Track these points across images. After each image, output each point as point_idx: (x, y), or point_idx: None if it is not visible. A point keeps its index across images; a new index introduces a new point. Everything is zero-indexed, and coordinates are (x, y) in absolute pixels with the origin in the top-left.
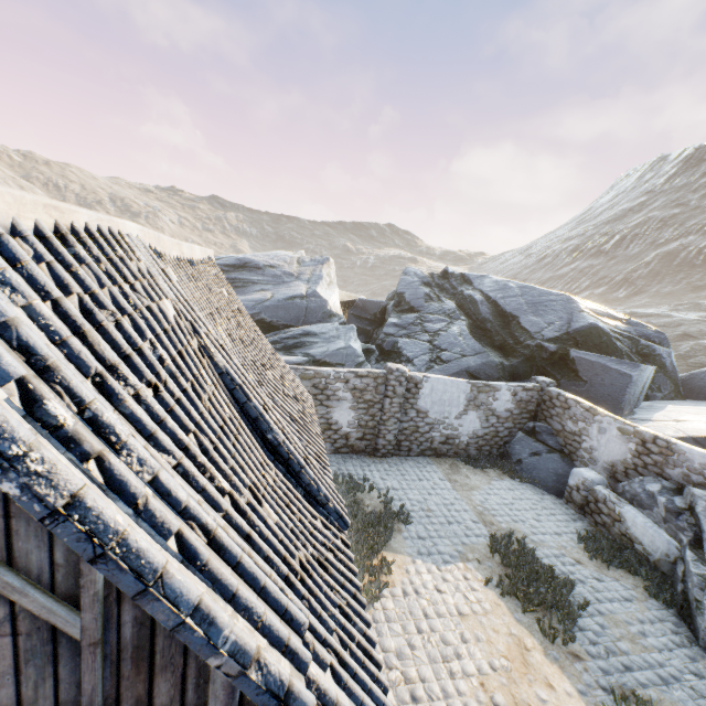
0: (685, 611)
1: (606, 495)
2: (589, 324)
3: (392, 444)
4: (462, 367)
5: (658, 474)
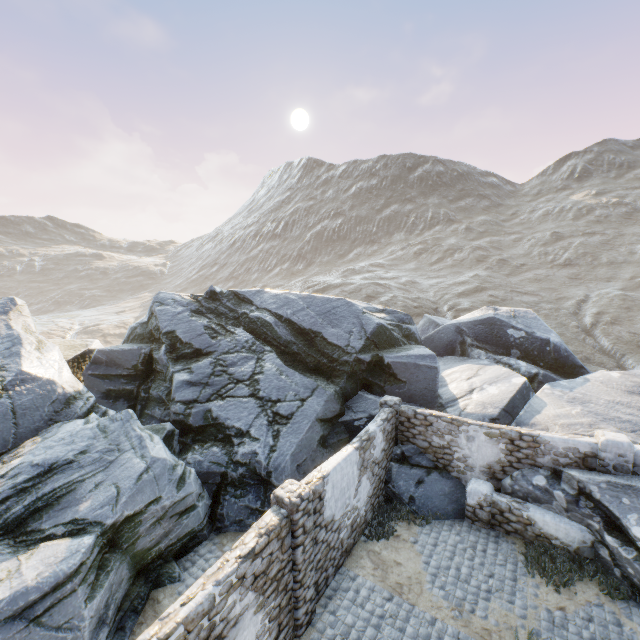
0: (639, 597)
1: (509, 504)
2: (377, 324)
3: (313, 598)
4: (313, 418)
5: (532, 465)
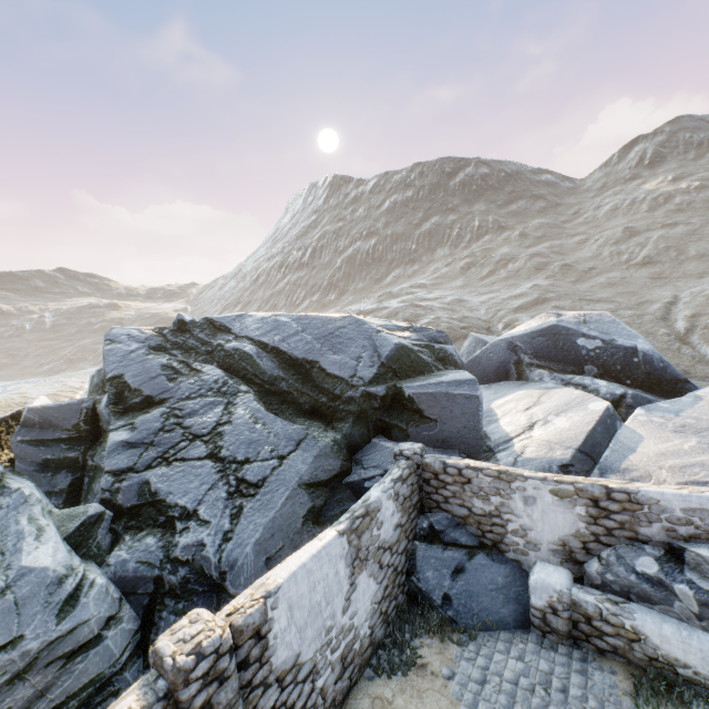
0: None
1: (599, 606)
2: (396, 345)
3: None
4: (293, 483)
5: (631, 539)
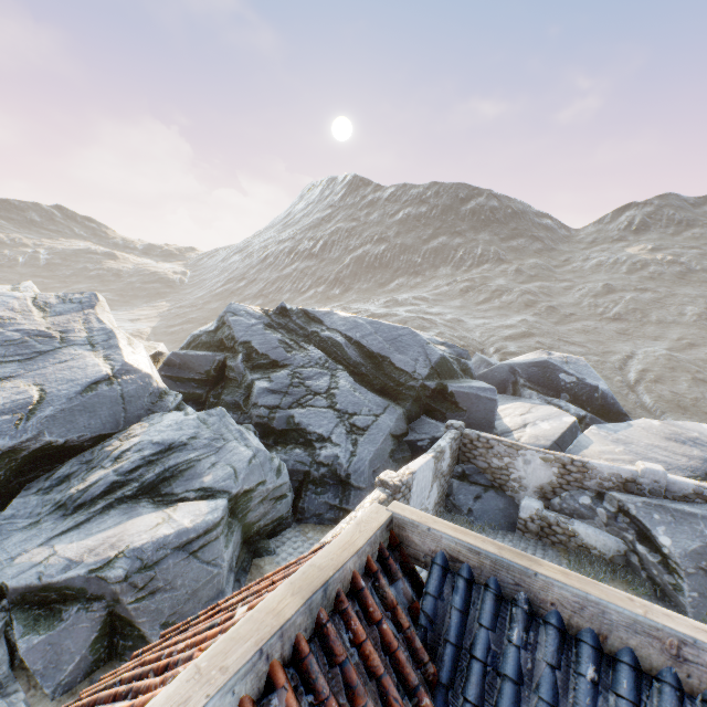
0: (660, 592)
1: (557, 518)
2: (441, 356)
3: None
4: (387, 432)
5: (579, 487)
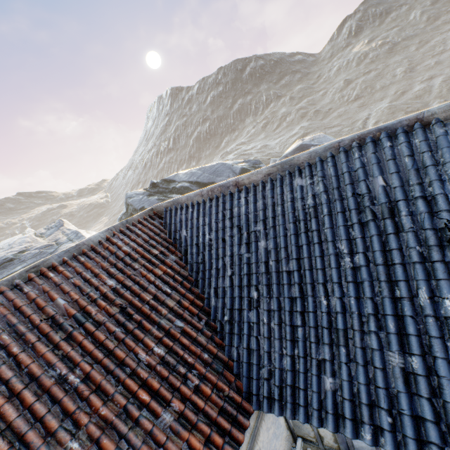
0: None
1: None
2: (241, 168)
3: None
4: None
5: None
